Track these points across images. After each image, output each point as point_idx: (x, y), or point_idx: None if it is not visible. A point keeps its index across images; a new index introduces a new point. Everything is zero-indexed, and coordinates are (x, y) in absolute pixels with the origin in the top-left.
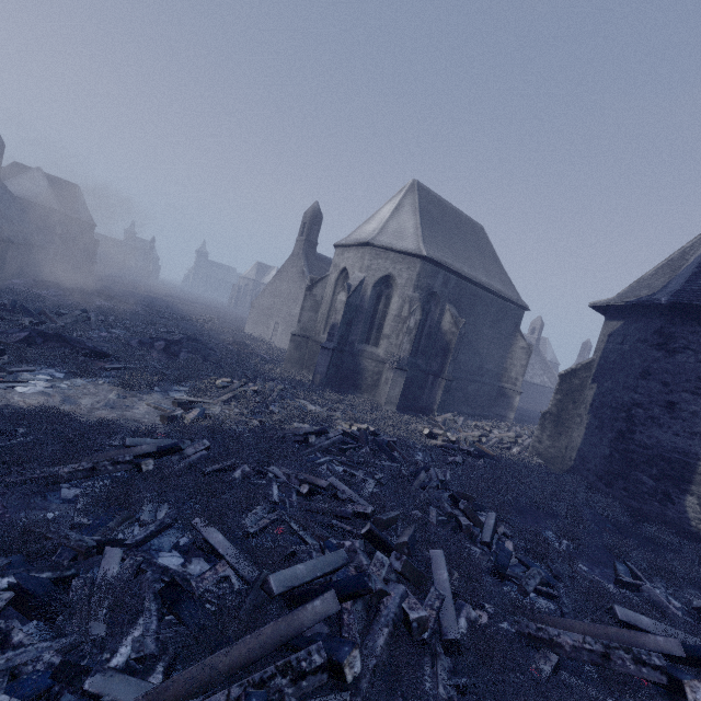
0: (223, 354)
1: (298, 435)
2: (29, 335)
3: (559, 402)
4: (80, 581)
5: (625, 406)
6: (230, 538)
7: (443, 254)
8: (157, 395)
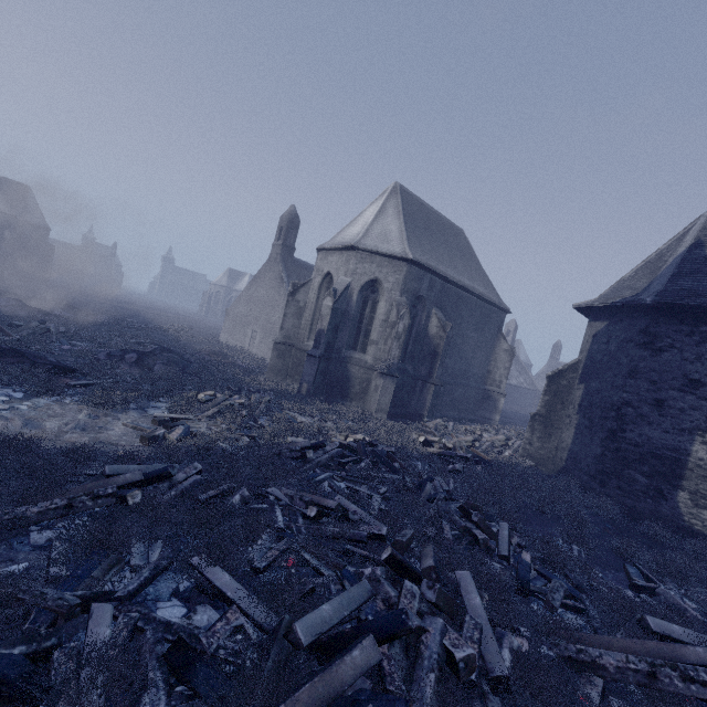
0: (202, 365)
1: (295, 450)
2: None
3: (547, 403)
4: (63, 652)
5: (615, 406)
6: (238, 577)
7: (428, 258)
8: (133, 414)
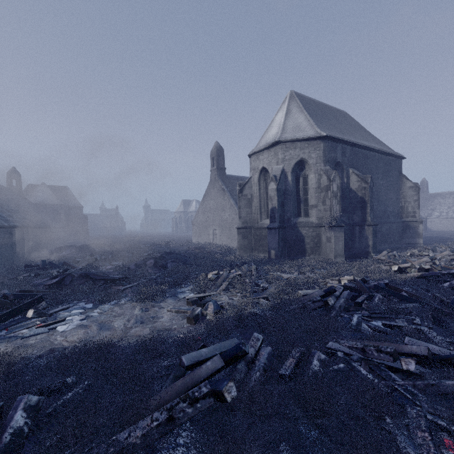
0: (194, 257)
1: (316, 301)
2: (58, 281)
3: None
4: None
5: None
6: None
7: (334, 133)
8: (170, 301)
